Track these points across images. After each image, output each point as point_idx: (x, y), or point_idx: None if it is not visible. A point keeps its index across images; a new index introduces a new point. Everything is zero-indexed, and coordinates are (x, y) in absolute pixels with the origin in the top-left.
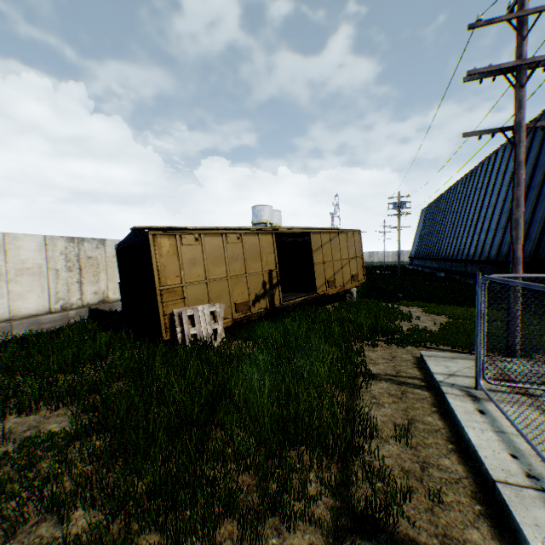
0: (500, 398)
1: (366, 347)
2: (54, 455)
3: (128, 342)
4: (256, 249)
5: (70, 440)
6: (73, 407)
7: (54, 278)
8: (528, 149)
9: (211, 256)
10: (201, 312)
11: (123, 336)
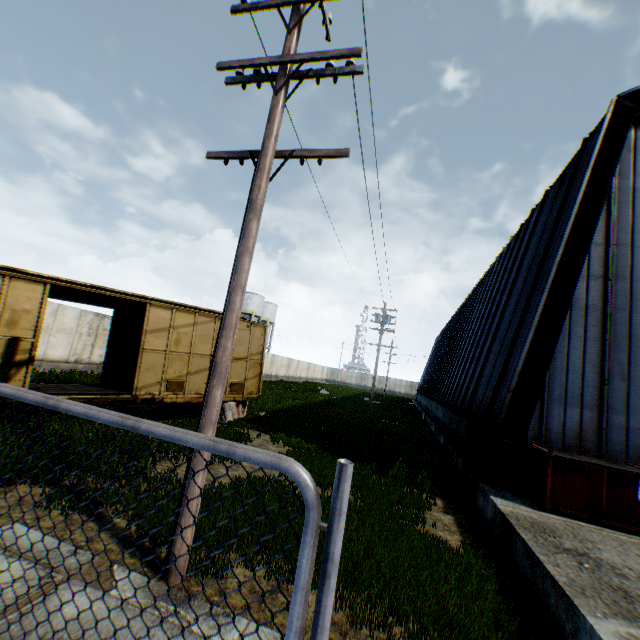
0: None
1: None
2: None
3: None
4: None
5: None
6: None
7: None
8: (498, 272)
9: None
10: None
11: None
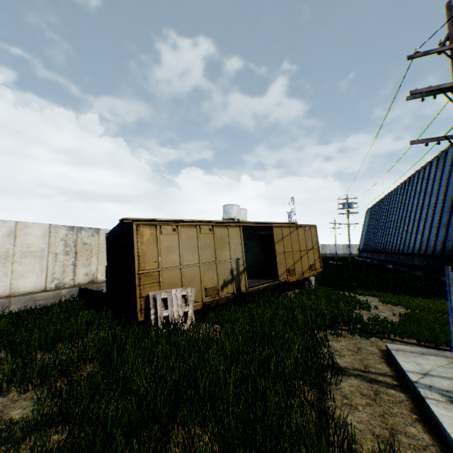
0: None
1: (329, 336)
2: (6, 450)
3: (106, 321)
4: (226, 239)
5: (27, 431)
6: (40, 391)
7: (53, 260)
8: None
9: (186, 245)
10: (174, 295)
11: (102, 316)
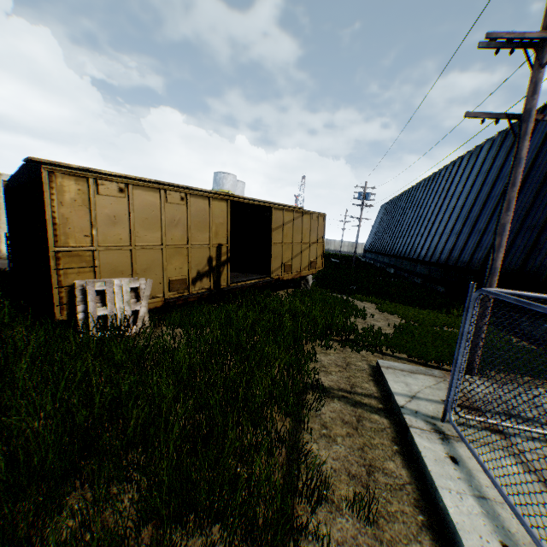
0: (470, 437)
1: (318, 348)
2: None
3: (3, 318)
4: (205, 216)
5: None
6: None
7: None
8: (493, 159)
9: (142, 216)
10: (117, 287)
11: None
